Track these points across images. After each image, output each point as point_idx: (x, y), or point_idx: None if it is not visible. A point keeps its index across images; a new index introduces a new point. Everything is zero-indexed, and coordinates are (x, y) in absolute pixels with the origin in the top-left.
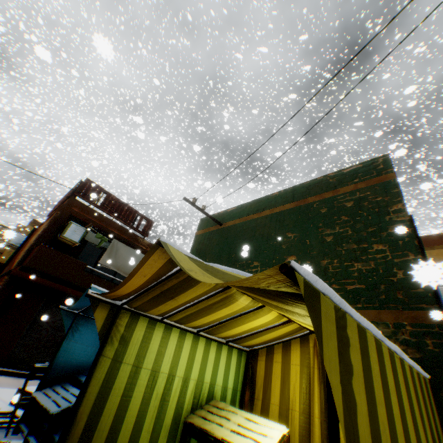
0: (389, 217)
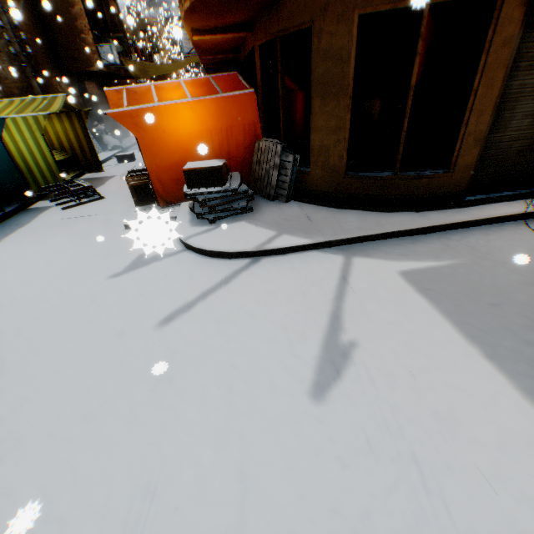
0: None
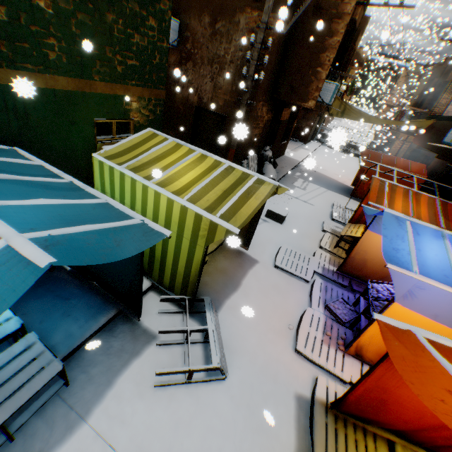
0: None
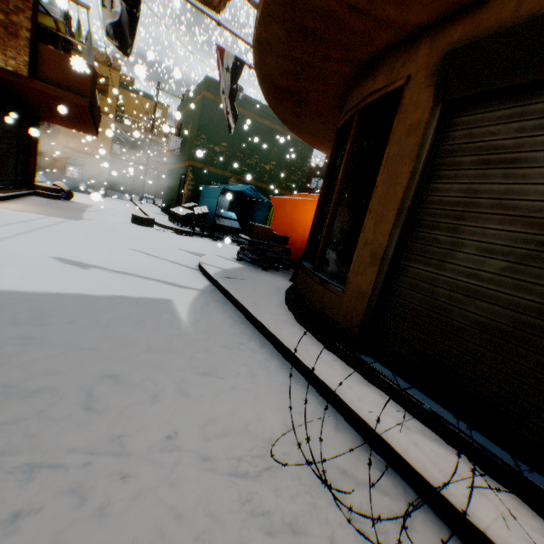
0: (306, 163)
